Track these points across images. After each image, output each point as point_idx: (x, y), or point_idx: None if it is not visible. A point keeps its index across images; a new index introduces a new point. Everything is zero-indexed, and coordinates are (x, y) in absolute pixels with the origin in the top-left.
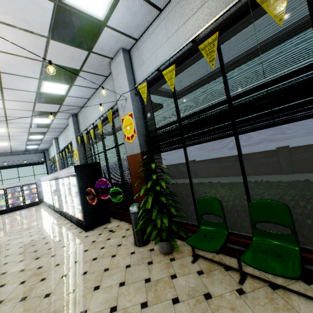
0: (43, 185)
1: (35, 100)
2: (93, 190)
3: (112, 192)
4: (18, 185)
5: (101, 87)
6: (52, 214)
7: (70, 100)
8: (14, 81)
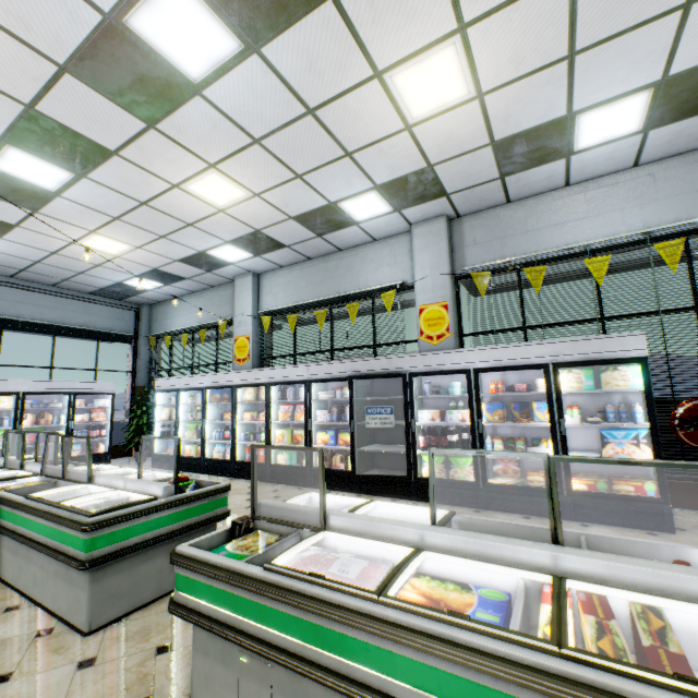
0: (157, 403)
1: (508, 136)
2: None
3: None
4: (63, 389)
5: (660, 164)
6: (301, 490)
7: (540, 172)
8: (629, 52)
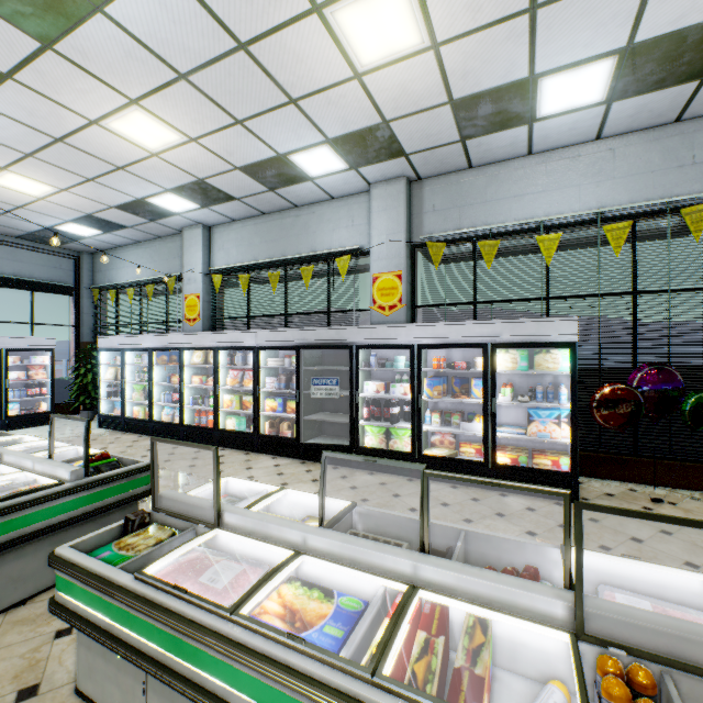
0: (101, 362)
1: (467, 95)
2: (638, 393)
3: (698, 404)
4: None
5: (621, 139)
6: (247, 456)
7: (503, 137)
8: (595, 12)
